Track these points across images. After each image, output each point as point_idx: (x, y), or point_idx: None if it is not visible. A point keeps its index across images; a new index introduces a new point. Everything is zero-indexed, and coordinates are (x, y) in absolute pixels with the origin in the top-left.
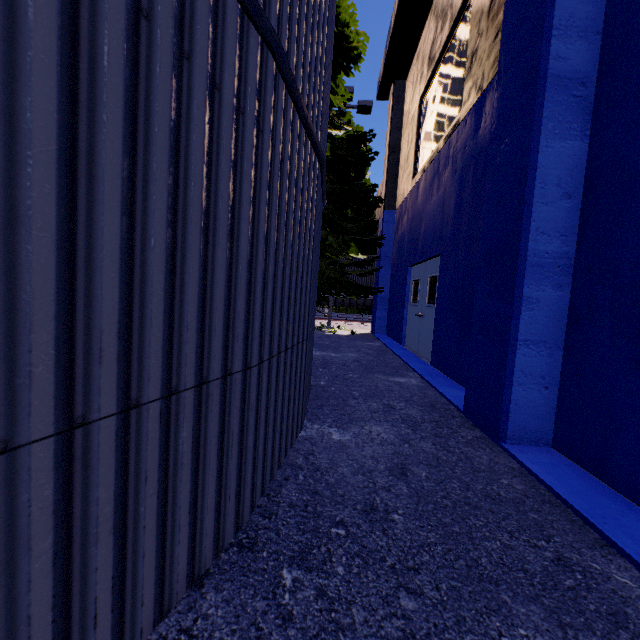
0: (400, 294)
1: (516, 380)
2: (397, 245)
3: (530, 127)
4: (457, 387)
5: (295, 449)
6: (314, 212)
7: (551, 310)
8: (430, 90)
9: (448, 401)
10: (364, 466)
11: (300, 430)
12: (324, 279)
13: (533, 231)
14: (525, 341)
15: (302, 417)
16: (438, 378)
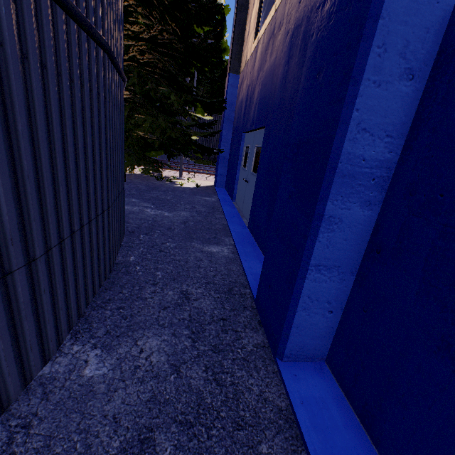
0: (235, 157)
1: (301, 305)
2: (237, 110)
3: None
4: (261, 260)
5: (7, 416)
6: None
7: (353, 232)
8: None
9: (247, 281)
10: (90, 447)
11: (42, 365)
12: (165, 139)
13: (354, 126)
14: (318, 266)
15: (46, 349)
16: (248, 247)
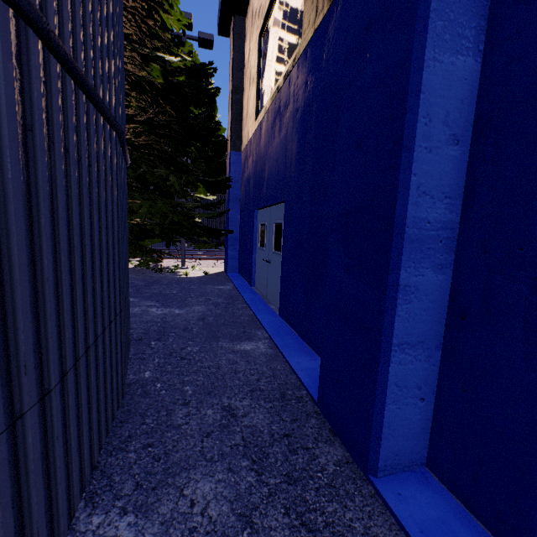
0: (249, 236)
1: (390, 397)
2: (244, 187)
3: (410, 26)
4: (307, 351)
5: None
6: (18, 134)
7: (431, 300)
8: (269, 25)
9: (299, 380)
10: None
11: None
12: (166, 224)
13: (414, 190)
14: (401, 345)
15: (55, 531)
16: (287, 337)
